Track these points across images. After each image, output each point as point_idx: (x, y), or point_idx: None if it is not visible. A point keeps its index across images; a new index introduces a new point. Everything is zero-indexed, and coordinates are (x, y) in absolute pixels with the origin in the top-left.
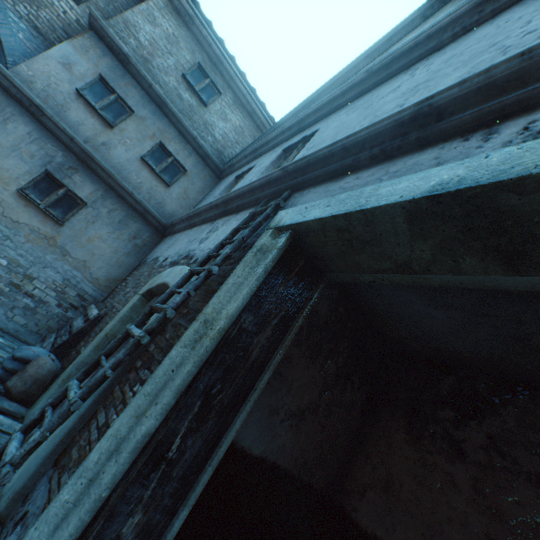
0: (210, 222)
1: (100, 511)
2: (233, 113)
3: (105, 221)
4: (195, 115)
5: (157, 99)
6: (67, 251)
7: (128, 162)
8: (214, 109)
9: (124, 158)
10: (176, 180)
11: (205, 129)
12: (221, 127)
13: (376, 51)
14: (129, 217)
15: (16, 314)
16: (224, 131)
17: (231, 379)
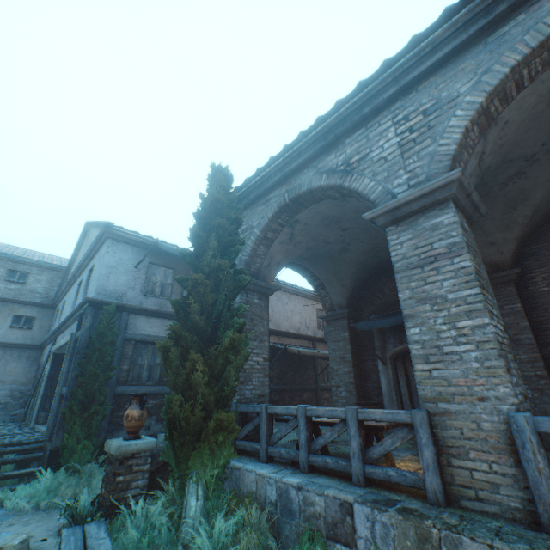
0: (51, 343)
1: (42, 405)
2: (42, 275)
3: (12, 360)
4: (23, 291)
5: (1, 299)
6: (4, 380)
7: (6, 332)
8: (31, 281)
9: (3, 332)
10: (34, 324)
11: (33, 293)
12: (40, 286)
13: (79, 248)
14: (22, 352)
15: (0, 412)
16: (43, 286)
17: (55, 381)
